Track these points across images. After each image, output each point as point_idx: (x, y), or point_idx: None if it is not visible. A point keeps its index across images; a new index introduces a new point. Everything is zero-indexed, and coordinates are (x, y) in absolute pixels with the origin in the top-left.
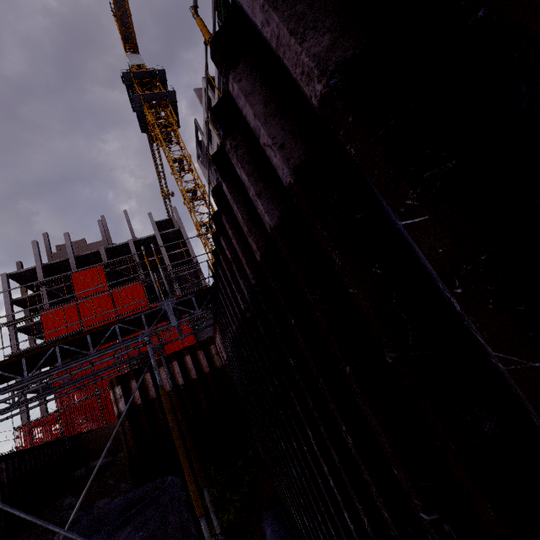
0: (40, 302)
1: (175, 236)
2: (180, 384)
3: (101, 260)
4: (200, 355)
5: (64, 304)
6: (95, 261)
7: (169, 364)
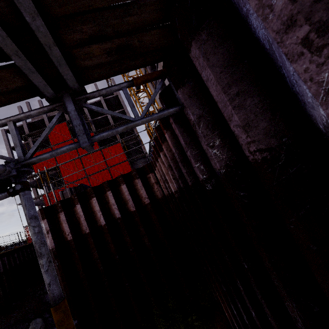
0: (30, 149)
1: (115, 101)
2: (116, 217)
3: (66, 119)
4: (137, 184)
5: (44, 149)
6: (62, 120)
7: (102, 195)
